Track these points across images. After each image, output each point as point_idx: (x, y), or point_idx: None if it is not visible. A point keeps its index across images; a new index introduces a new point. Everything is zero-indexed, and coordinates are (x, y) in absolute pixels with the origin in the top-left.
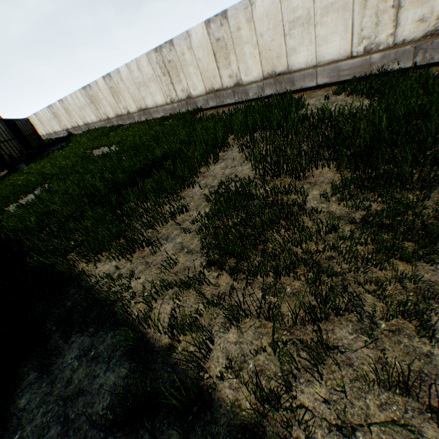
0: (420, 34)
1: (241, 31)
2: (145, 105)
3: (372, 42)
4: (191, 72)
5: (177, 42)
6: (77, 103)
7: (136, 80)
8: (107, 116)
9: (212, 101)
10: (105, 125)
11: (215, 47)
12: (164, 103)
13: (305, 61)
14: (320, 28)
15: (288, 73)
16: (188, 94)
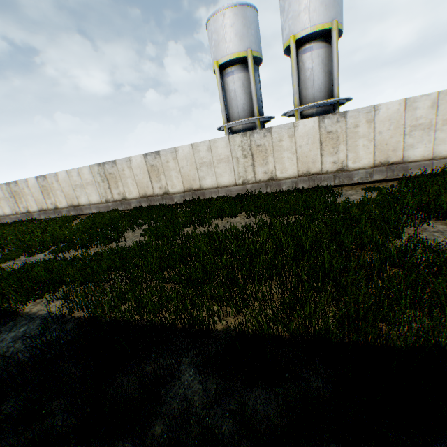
0: (121, 198)
1: (54, 184)
2: None
3: (107, 198)
4: (30, 198)
5: (21, 182)
6: None
7: None
8: None
9: (43, 215)
10: None
11: (43, 188)
12: (12, 214)
13: (85, 201)
14: (87, 190)
15: (80, 206)
16: (29, 210)
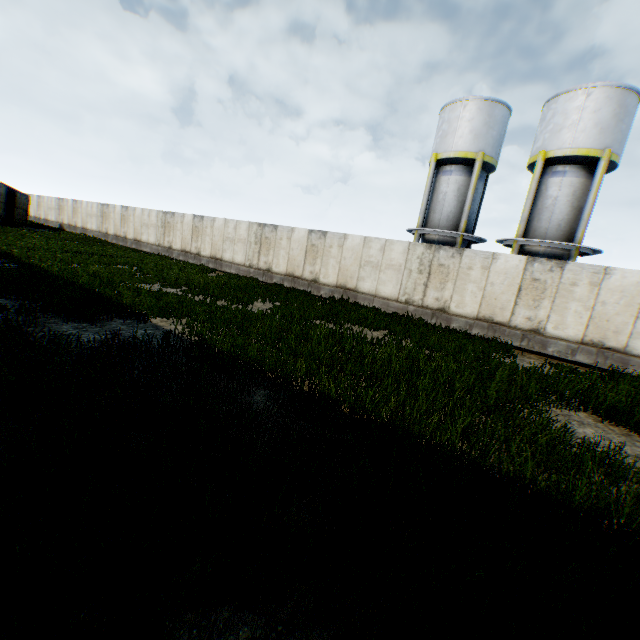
0: (265, 268)
1: (207, 228)
2: (140, 238)
3: (252, 263)
4: (178, 234)
5: (177, 215)
6: (89, 210)
7: (144, 220)
8: (107, 231)
9: (182, 256)
10: (102, 237)
11: (194, 229)
12: (154, 244)
13: (229, 258)
14: (236, 246)
15: (221, 260)
16: (171, 246)
